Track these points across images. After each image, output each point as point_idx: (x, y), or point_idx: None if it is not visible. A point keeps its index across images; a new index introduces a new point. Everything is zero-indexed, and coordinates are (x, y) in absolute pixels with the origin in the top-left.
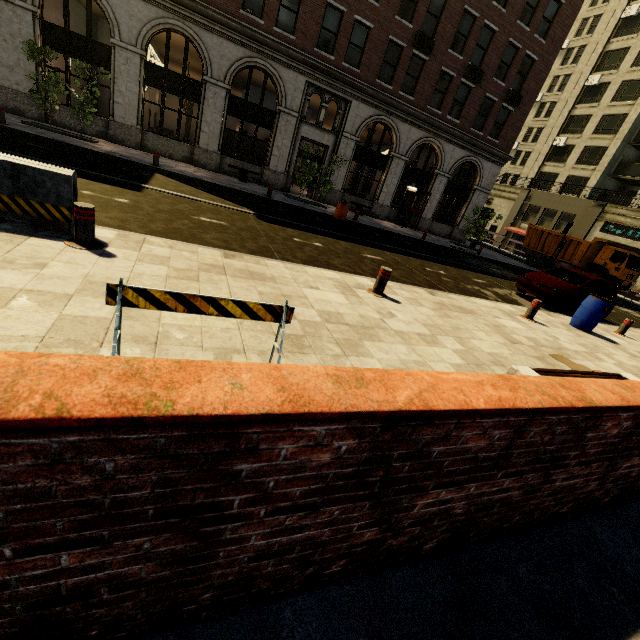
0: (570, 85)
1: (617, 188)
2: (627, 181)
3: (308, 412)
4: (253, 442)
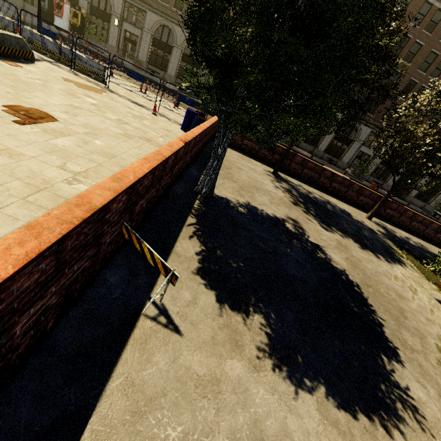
0: None
1: None
2: None
3: (411, 210)
4: (407, 211)
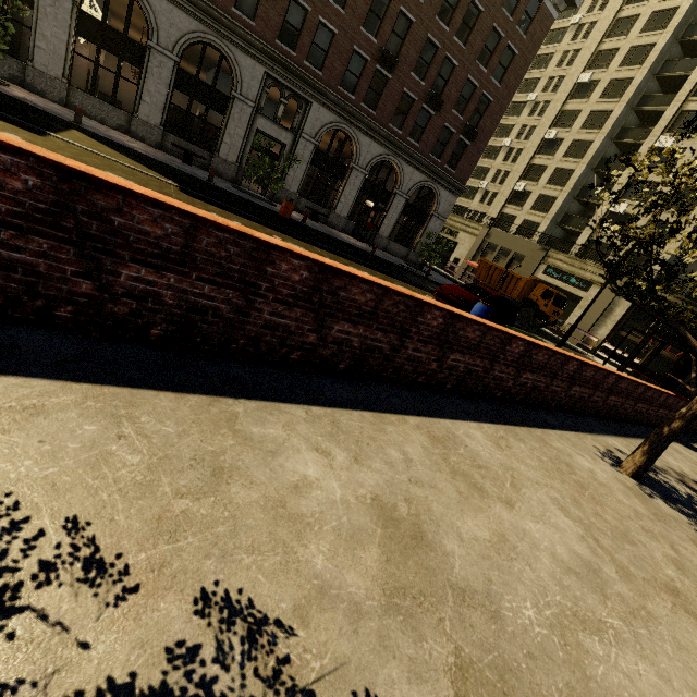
0: (535, 136)
1: (563, 237)
2: (570, 232)
3: None
4: None
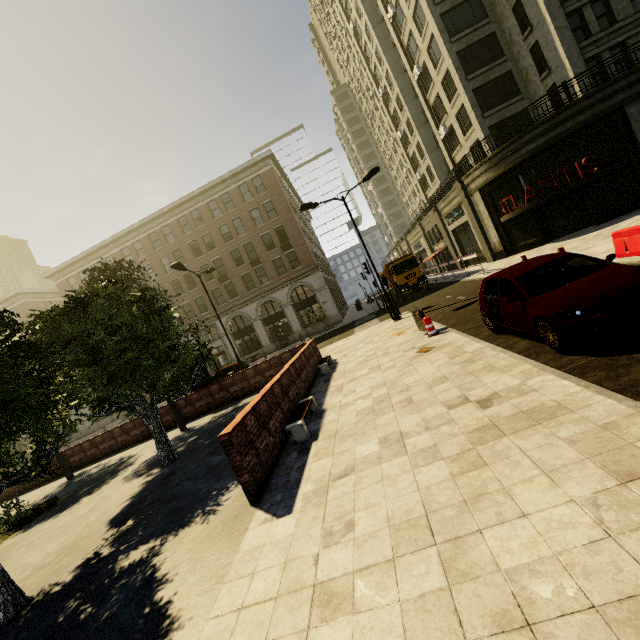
0: None
1: None
2: None
3: None
4: None
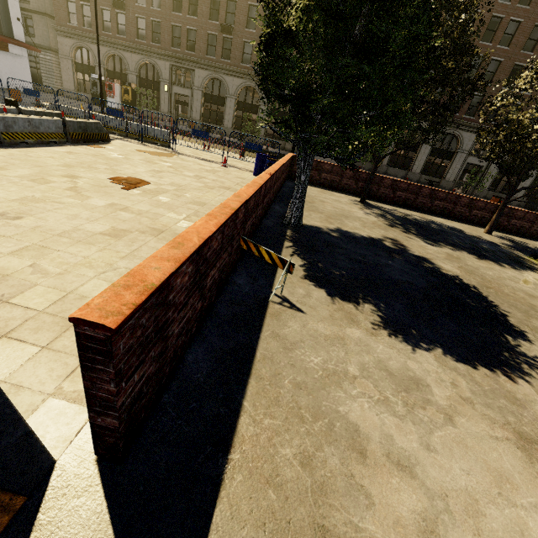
0: None
1: None
2: None
3: None
4: None
